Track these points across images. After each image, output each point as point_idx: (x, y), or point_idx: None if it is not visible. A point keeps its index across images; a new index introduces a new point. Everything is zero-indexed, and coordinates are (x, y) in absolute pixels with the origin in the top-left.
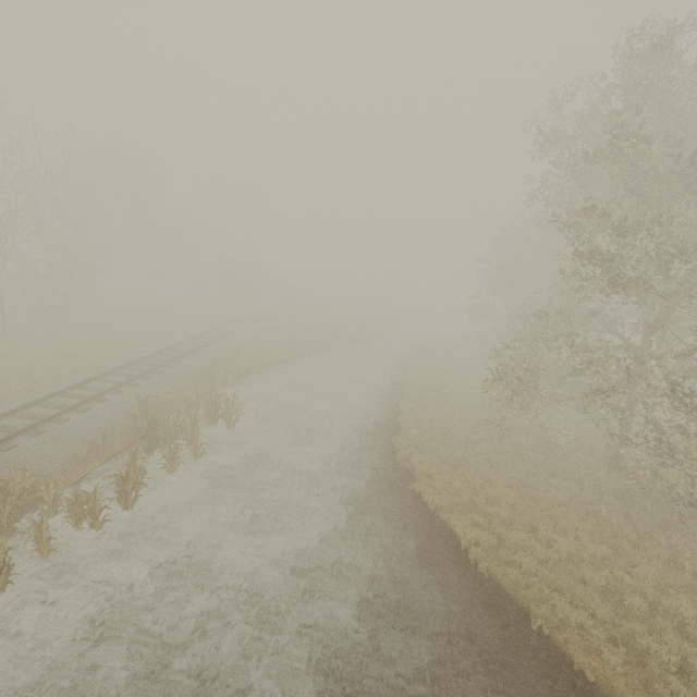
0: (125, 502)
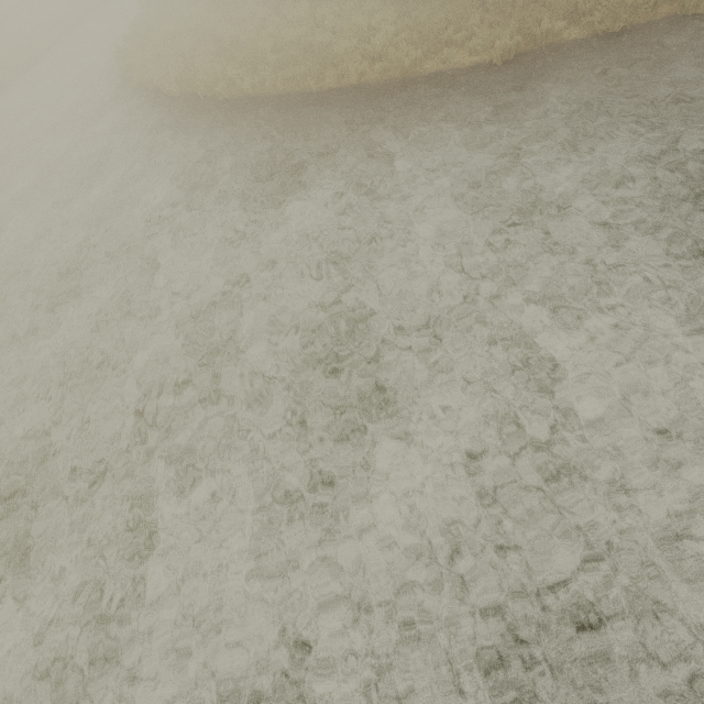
0: None
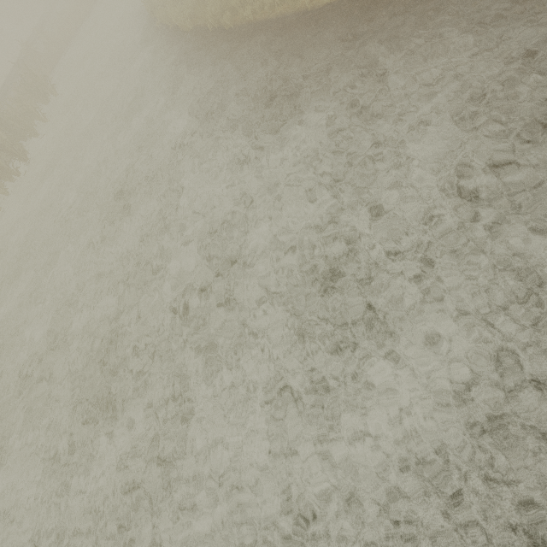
0: (21, 158)
